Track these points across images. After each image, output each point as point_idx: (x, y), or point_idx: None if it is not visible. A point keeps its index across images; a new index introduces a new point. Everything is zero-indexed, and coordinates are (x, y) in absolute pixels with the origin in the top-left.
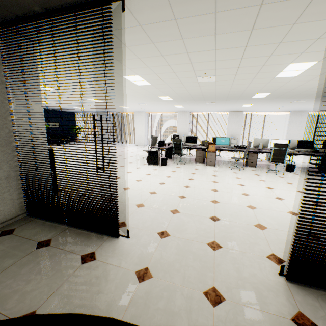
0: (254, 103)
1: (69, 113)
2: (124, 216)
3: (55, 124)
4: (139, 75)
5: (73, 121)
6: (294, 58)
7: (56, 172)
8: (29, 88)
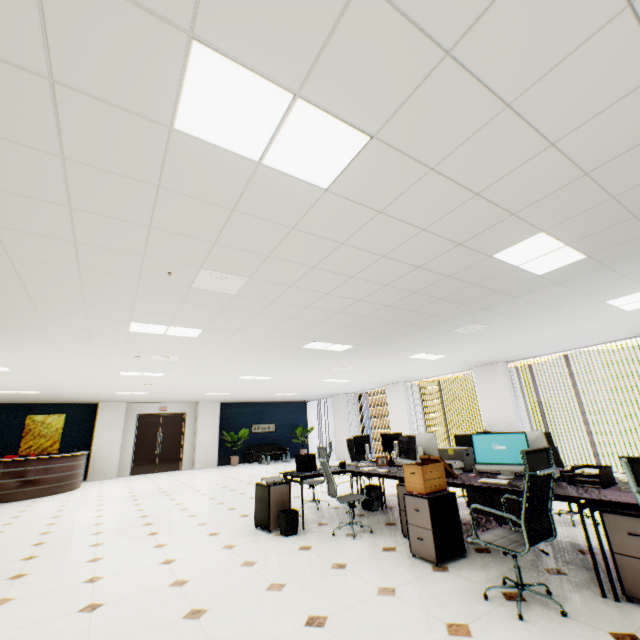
0: (633, 285)
1: (295, 404)
2: None
3: (269, 425)
4: (134, 321)
5: (302, 417)
6: (110, 109)
7: None
8: None
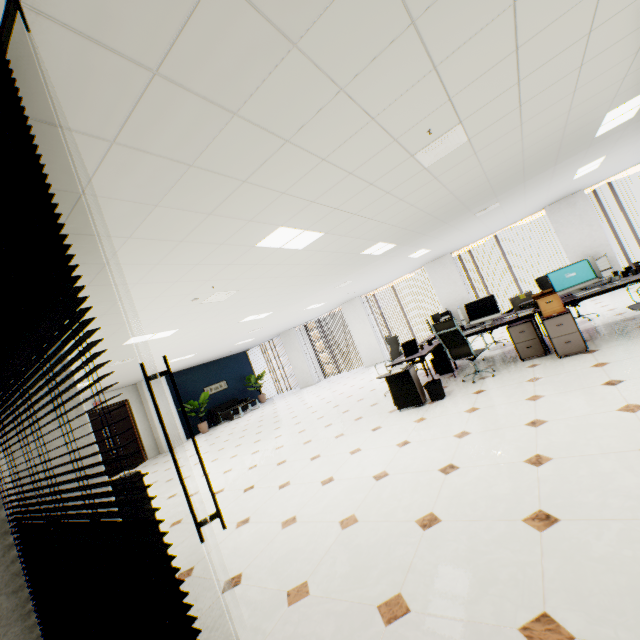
0: (606, 151)
1: (237, 356)
2: None
3: (220, 383)
4: (283, 225)
5: (247, 367)
6: None
7: (159, 529)
8: None
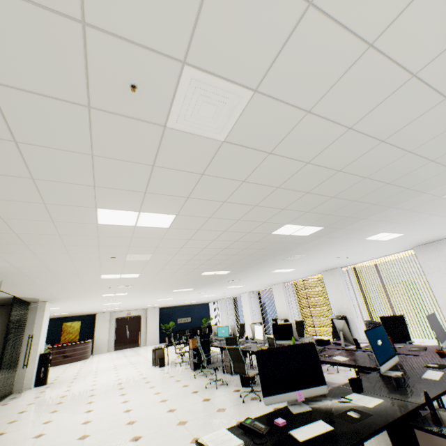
0: (269, 269)
1: (202, 304)
2: (17, 401)
3: (188, 318)
4: (103, 294)
5: (207, 312)
6: (90, 279)
7: (48, 368)
8: (21, 326)
